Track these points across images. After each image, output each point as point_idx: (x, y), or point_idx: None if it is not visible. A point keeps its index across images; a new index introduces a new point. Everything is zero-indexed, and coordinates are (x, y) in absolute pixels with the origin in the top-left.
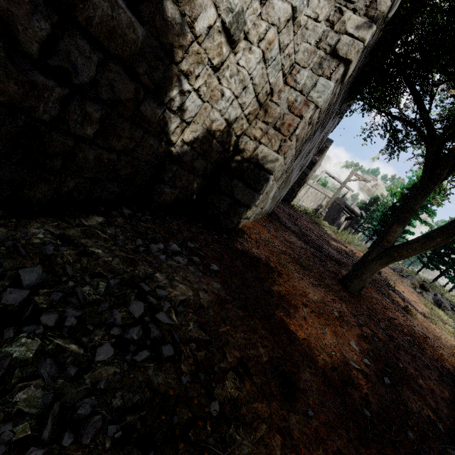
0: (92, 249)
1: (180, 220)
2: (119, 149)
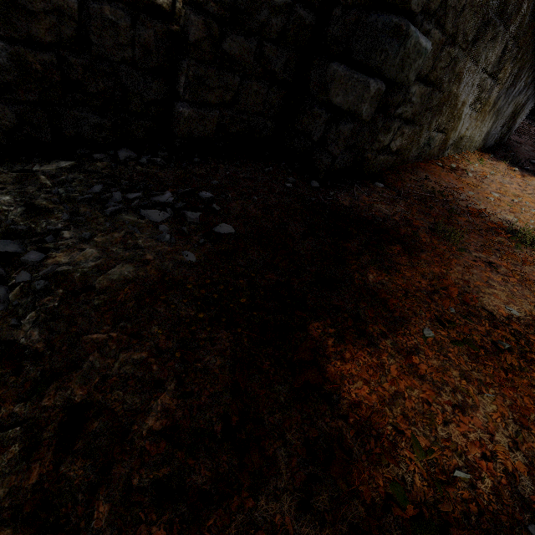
0: (2, 196)
1: (228, 163)
2: (50, 41)
